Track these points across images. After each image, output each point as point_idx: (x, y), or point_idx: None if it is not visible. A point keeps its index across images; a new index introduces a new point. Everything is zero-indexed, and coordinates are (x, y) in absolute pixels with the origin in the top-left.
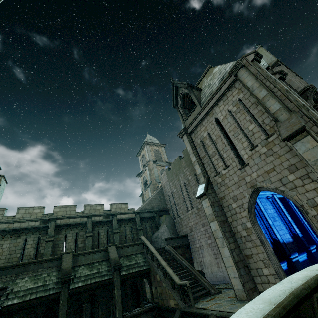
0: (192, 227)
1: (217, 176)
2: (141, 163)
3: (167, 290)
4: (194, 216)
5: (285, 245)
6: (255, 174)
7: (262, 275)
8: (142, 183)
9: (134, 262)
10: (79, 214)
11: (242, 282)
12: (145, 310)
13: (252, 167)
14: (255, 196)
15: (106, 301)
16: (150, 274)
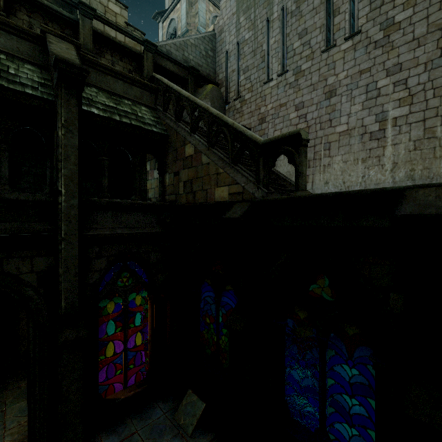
0: (267, 114)
1: None
2: None
3: (211, 170)
4: (281, 92)
5: None
6: None
7: None
8: (165, 37)
9: (130, 111)
10: None
11: None
12: (143, 205)
13: None
14: None
15: None
16: (166, 149)
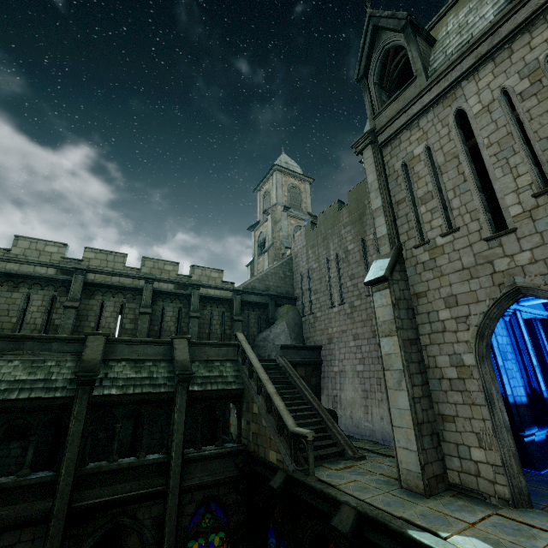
0: (333, 336)
1: (421, 248)
2: (261, 206)
3: (267, 434)
4: (341, 319)
5: (517, 409)
6: (525, 255)
7: (466, 457)
8: (257, 243)
9: (218, 374)
10: (131, 272)
11: (422, 463)
12: (223, 454)
13: (524, 239)
14: (506, 305)
15: (161, 422)
16: (242, 398)
